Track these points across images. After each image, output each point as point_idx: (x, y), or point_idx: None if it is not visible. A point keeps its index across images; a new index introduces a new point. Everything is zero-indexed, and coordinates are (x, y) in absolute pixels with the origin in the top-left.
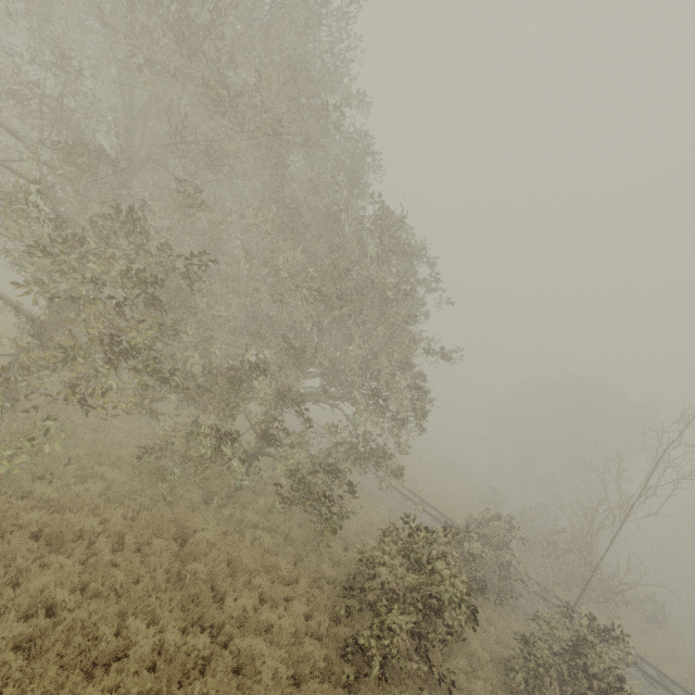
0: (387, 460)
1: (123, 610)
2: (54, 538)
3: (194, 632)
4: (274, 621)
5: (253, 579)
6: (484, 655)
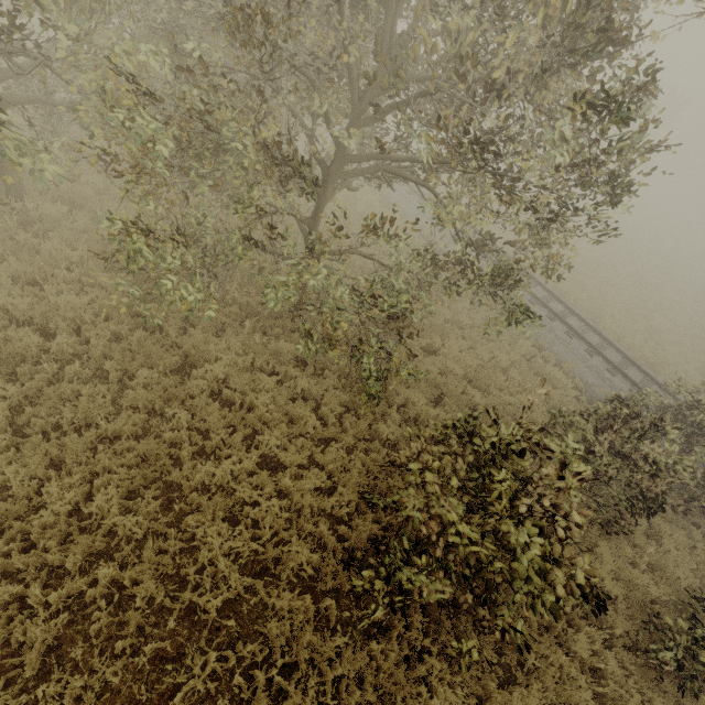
0: (510, 291)
1: (65, 455)
2: (9, 358)
3: (145, 496)
4: (259, 500)
5: (256, 435)
6: (615, 591)
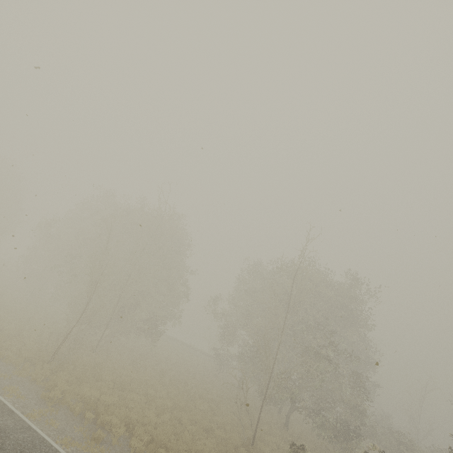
0: None
1: None
2: None
3: None
4: None
5: None
6: None
